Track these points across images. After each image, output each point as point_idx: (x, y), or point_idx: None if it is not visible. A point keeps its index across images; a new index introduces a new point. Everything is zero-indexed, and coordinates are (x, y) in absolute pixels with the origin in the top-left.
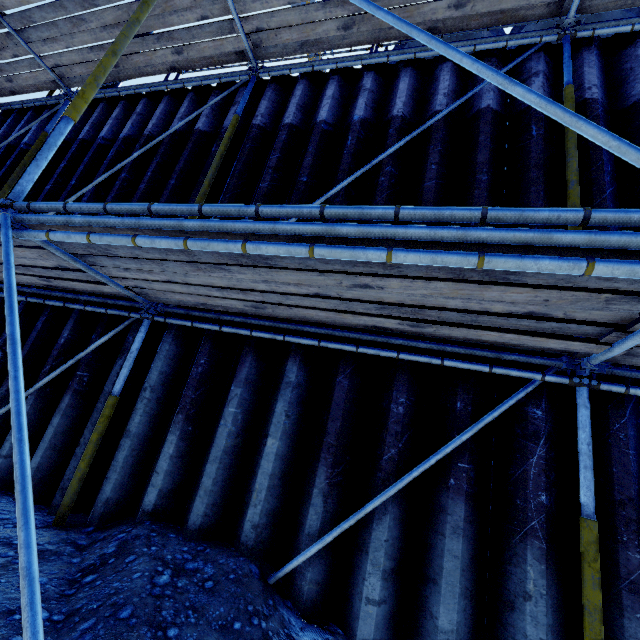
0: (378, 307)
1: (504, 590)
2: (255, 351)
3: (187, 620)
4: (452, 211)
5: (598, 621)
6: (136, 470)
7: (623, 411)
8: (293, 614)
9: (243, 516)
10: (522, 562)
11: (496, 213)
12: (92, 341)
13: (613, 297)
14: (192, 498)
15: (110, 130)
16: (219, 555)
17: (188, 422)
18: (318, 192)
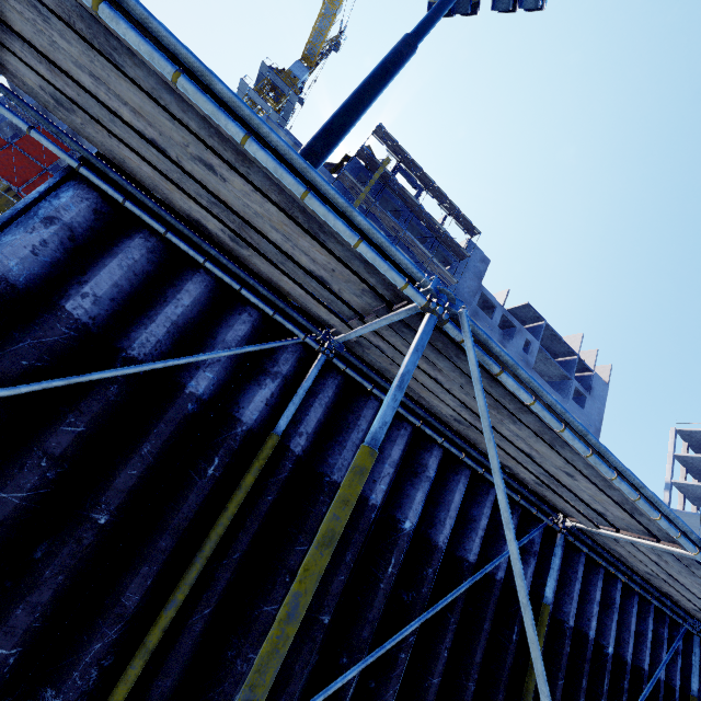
0: None
1: None
2: None
3: None
4: None
5: None
6: None
7: None
8: None
9: None
10: None
11: None
12: None
13: None
14: None
15: (386, 489)
16: None
17: None
18: None
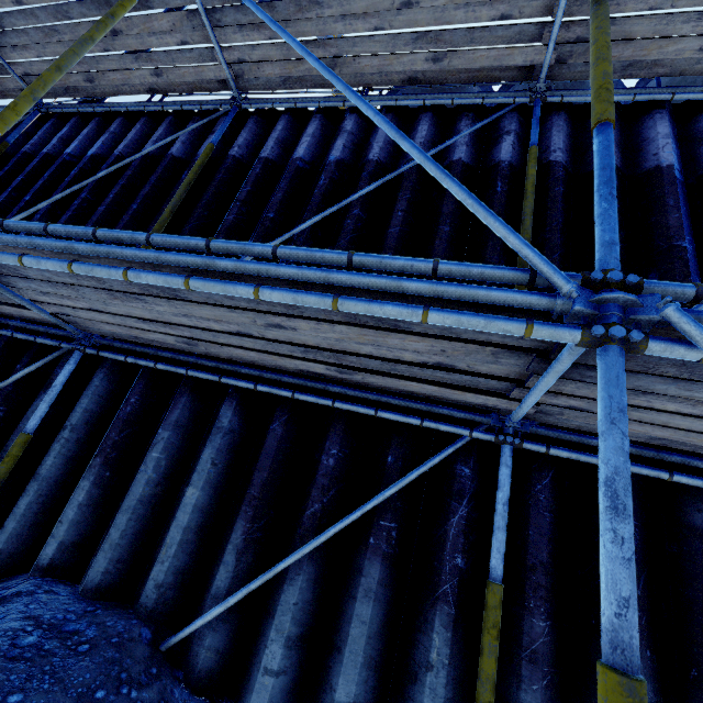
0: (302, 350)
1: (411, 660)
2: (191, 392)
3: (39, 686)
4: (323, 253)
5: (489, 692)
6: (40, 519)
7: (546, 472)
8: (180, 685)
9: (148, 574)
10: (430, 629)
11: (360, 258)
12: (16, 372)
13: (496, 350)
14: (97, 552)
15: (79, 146)
16: (110, 617)
17: (106, 467)
18: (285, 230)
